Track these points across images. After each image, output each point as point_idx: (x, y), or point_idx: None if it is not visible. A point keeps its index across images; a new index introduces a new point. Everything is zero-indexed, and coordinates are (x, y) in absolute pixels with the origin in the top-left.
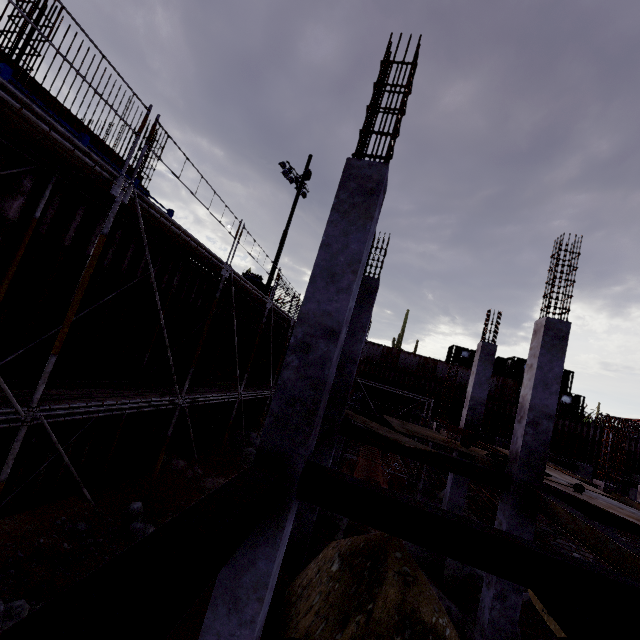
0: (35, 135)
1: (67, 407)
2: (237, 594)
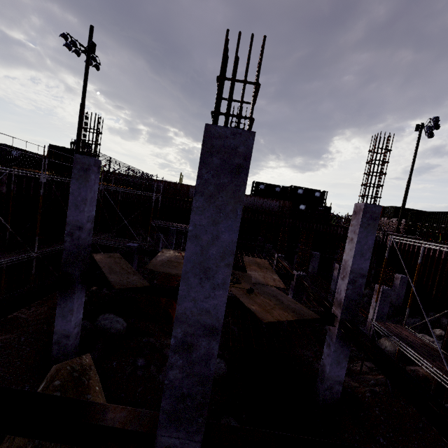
0: None
1: None
2: None
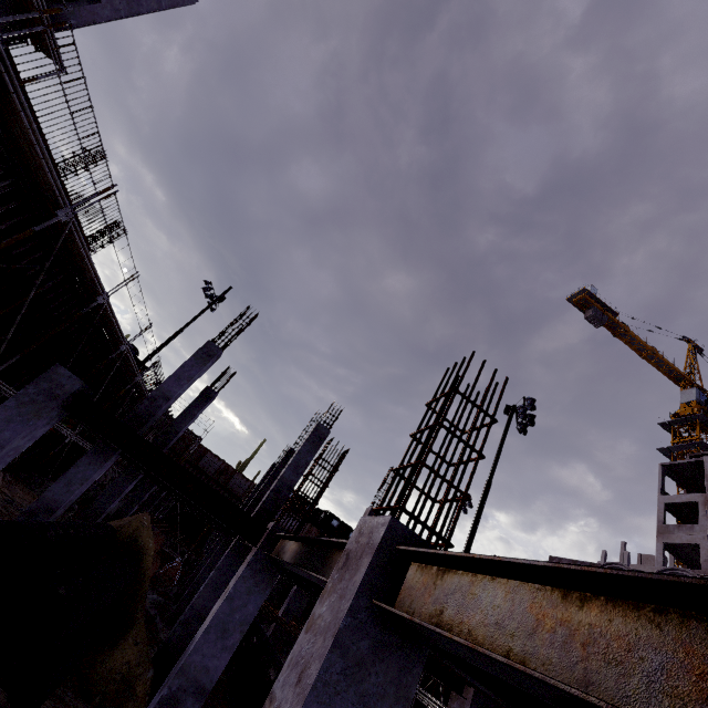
0: (80, 265)
1: (1, 382)
2: (72, 480)
